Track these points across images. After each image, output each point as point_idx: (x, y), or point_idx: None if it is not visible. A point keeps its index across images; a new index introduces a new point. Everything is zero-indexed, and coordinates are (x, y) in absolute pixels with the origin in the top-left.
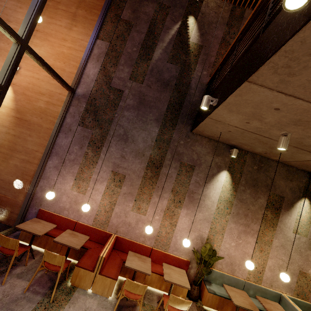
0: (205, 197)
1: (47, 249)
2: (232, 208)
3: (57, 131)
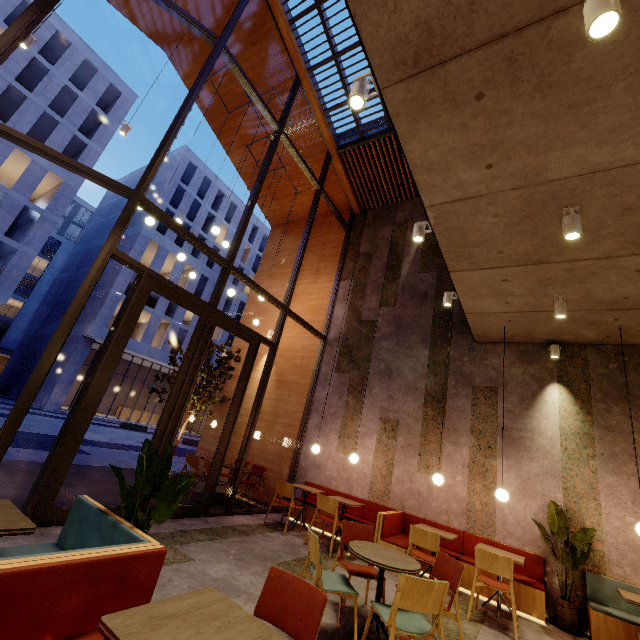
0: (533, 432)
1: (318, 527)
2: (595, 446)
3: (314, 384)
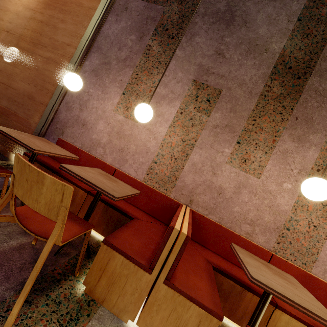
0: None
1: None
2: None
3: (104, 10)
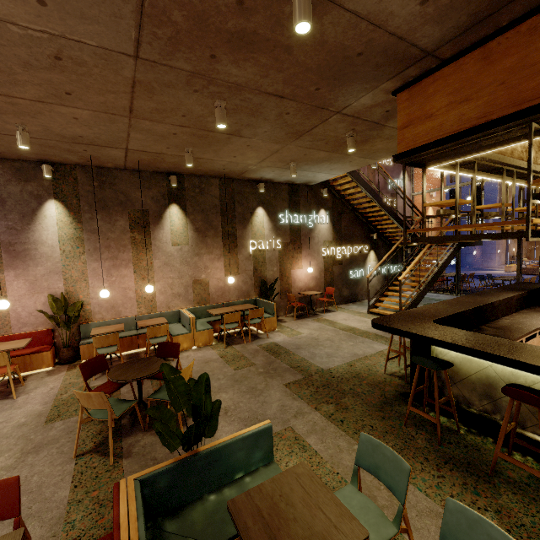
0: (36, 243)
1: None
2: (85, 245)
3: None
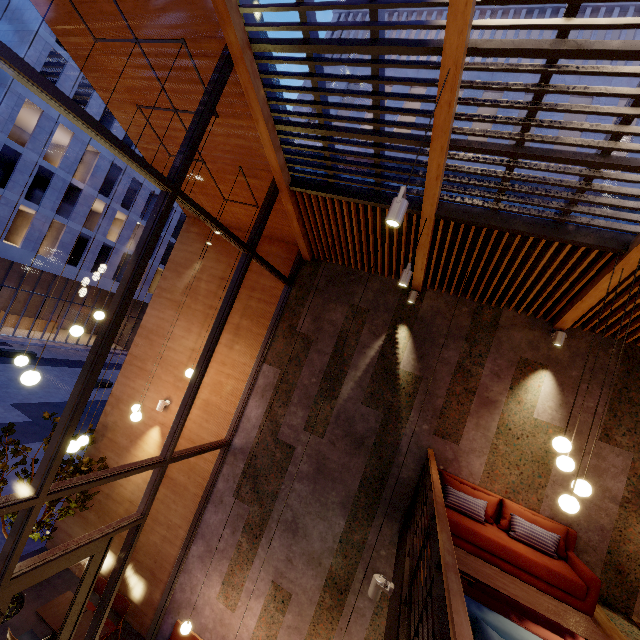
0: None
1: None
2: None
3: (206, 503)
